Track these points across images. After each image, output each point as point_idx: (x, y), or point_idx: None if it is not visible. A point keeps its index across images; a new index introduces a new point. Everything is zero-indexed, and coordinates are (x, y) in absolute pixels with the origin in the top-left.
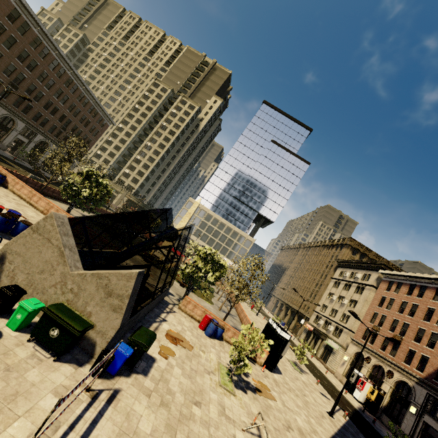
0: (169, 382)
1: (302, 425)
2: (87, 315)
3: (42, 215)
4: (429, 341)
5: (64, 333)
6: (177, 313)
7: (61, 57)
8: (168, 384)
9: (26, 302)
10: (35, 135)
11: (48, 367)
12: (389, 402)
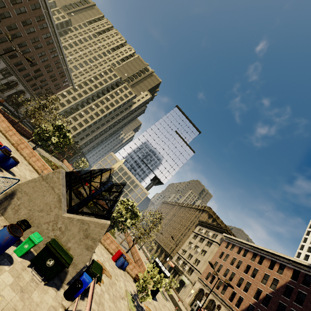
0: (104, 305)
1: None
2: (67, 249)
3: (12, 147)
4: (245, 287)
5: (57, 264)
6: (99, 245)
7: (55, 33)
8: (104, 307)
9: (34, 235)
10: (10, 75)
11: (42, 289)
12: None
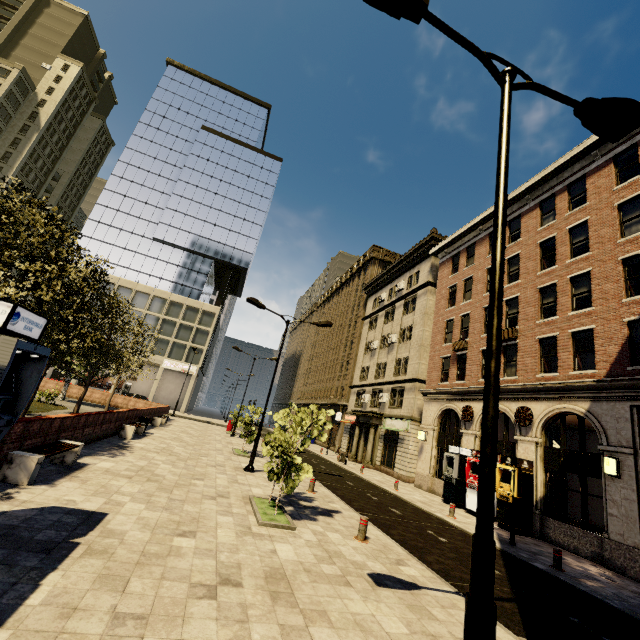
0: None
1: None
2: None
3: None
4: (574, 300)
5: None
6: None
7: None
8: None
9: None
10: None
11: None
12: (548, 482)
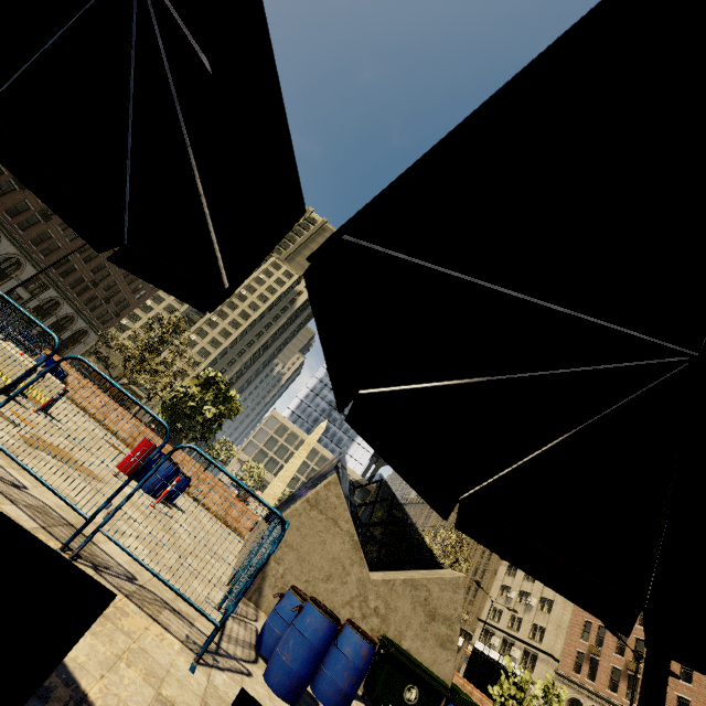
0: None
1: None
2: None
3: (127, 448)
4: (682, 670)
5: (426, 695)
6: None
7: None
8: None
9: None
10: (45, 288)
11: None
12: None
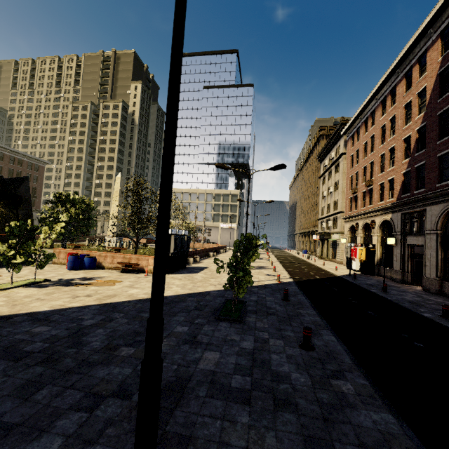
0: None
1: (132, 293)
2: None
3: None
4: (391, 162)
5: None
6: None
7: None
8: None
9: None
10: None
11: None
12: (383, 252)
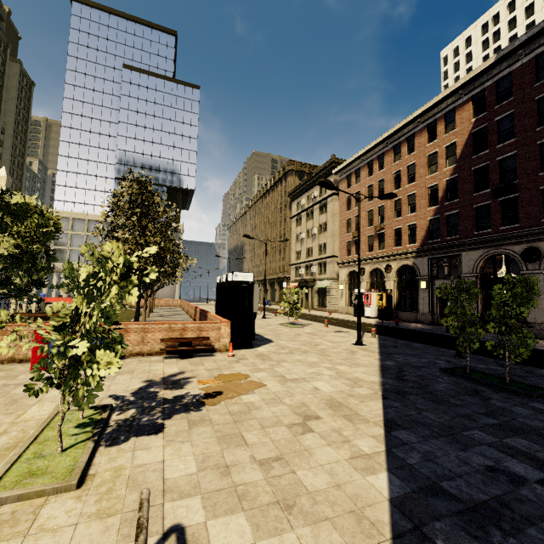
0: None
1: (331, 390)
2: None
3: None
4: (409, 208)
5: None
6: None
7: None
8: None
9: None
10: None
11: None
12: (399, 297)
